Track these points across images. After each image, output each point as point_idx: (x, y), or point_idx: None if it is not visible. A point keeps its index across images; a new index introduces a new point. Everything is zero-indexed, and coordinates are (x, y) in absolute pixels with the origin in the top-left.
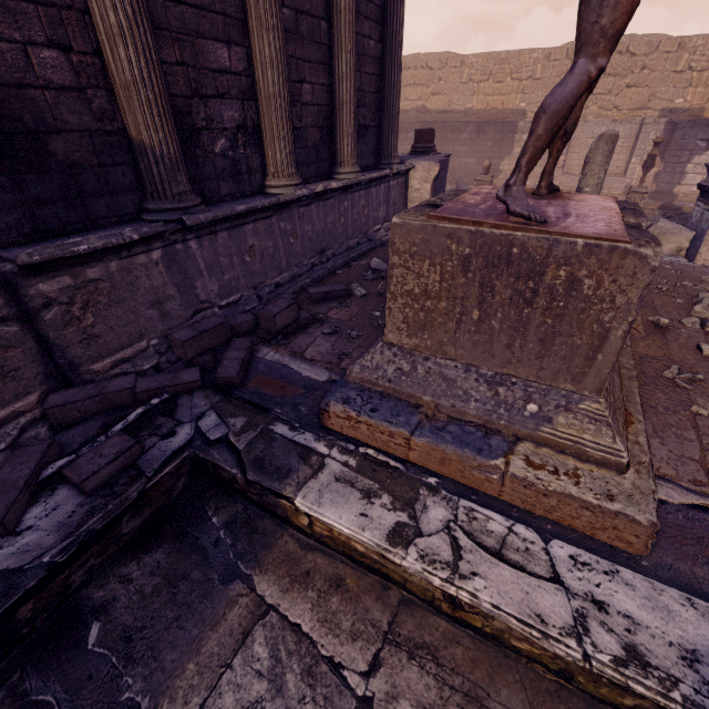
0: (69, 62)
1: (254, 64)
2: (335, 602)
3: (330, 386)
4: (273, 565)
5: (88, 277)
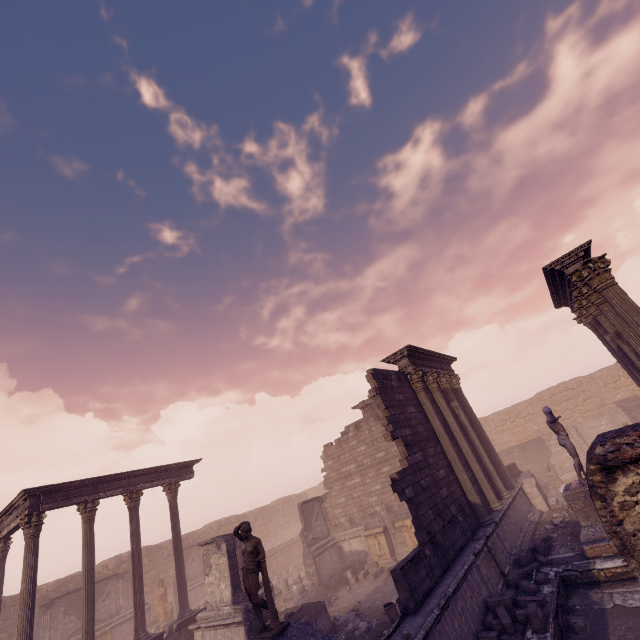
0: (460, 489)
1: (473, 472)
2: (626, 586)
3: (578, 554)
4: (605, 589)
5: (491, 541)
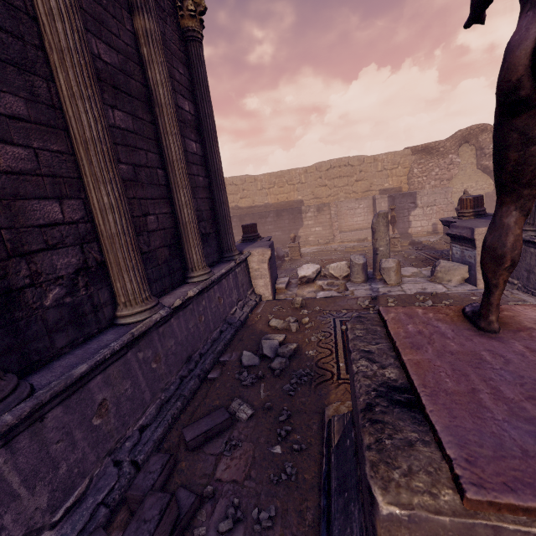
0: None
1: (92, 211)
2: None
3: None
4: None
5: None
